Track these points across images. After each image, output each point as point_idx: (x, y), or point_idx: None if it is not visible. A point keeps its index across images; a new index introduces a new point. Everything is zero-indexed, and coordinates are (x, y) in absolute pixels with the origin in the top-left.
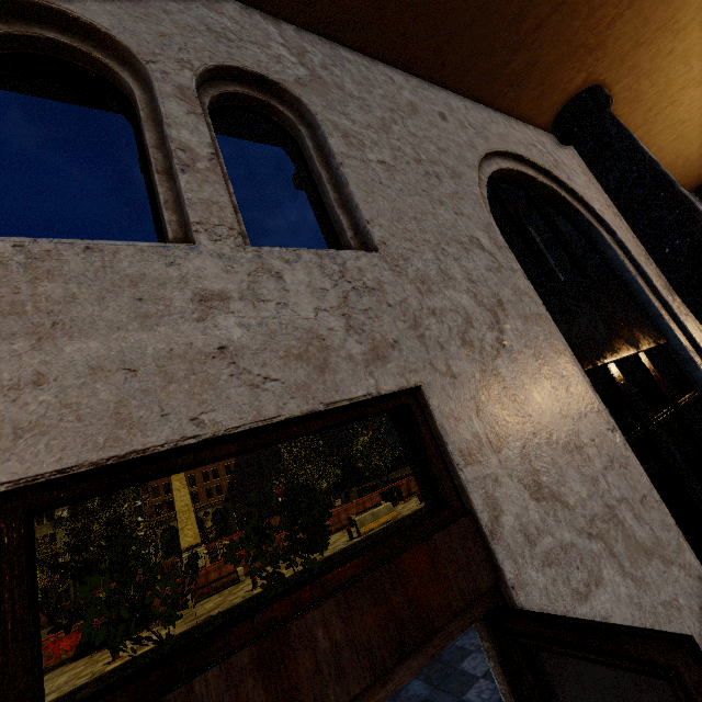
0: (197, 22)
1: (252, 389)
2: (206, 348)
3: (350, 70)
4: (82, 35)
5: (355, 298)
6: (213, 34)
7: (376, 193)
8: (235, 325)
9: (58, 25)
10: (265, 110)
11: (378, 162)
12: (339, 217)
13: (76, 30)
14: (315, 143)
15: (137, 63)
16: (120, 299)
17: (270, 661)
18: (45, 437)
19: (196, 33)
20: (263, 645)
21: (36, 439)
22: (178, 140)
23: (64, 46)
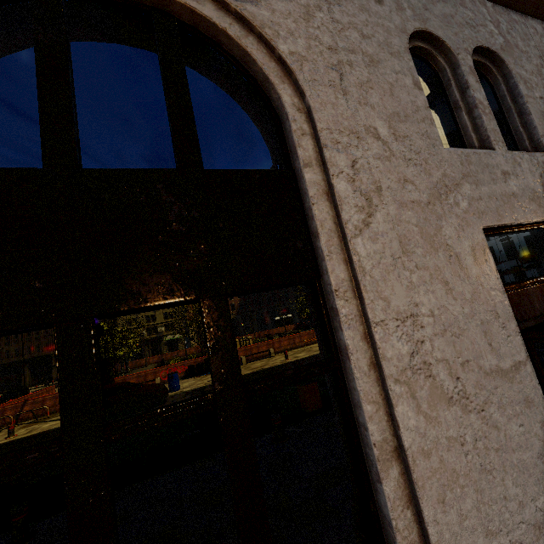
0: (462, 19)
1: (523, 210)
2: (509, 193)
3: (518, 30)
4: (428, 41)
5: (543, 177)
6: (468, 26)
7: (542, 119)
8: (513, 185)
9: (421, 38)
10: (480, 67)
11: (540, 98)
12: (521, 133)
13: (427, 39)
14: (506, 87)
15: (451, 54)
16: (486, 173)
17: (540, 290)
18: (486, 215)
19: (463, 27)
20: (538, 286)
21: (485, 216)
22: (477, 99)
23: (421, 48)
